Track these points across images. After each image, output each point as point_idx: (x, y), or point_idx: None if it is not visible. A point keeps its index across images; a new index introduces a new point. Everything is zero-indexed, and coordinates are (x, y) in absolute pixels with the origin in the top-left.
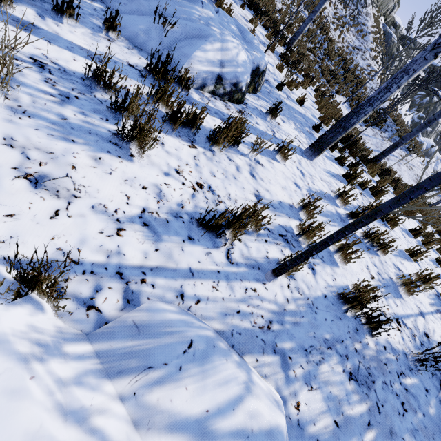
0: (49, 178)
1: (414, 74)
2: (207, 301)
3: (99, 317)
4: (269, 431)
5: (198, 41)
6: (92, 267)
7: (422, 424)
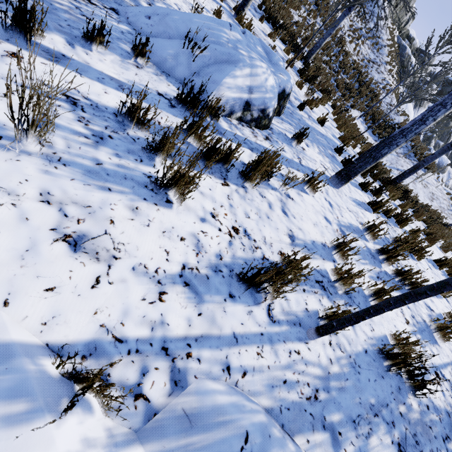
0: (88, 237)
1: (451, 108)
2: (253, 372)
3: (147, 407)
4: None
5: (227, 67)
6: (137, 344)
7: None
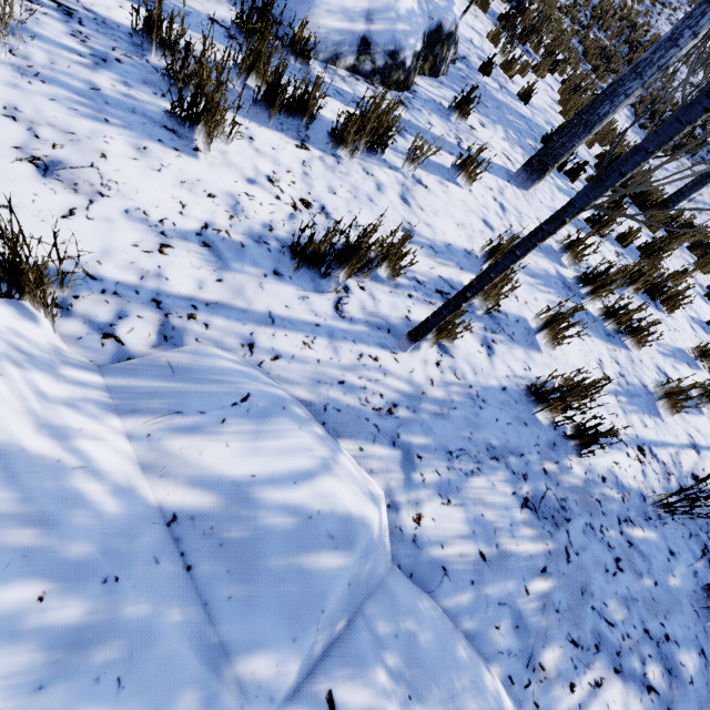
0: (65, 166)
1: None
2: (291, 360)
3: (120, 349)
4: (347, 518)
5: None
6: (117, 287)
7: (649, 594)
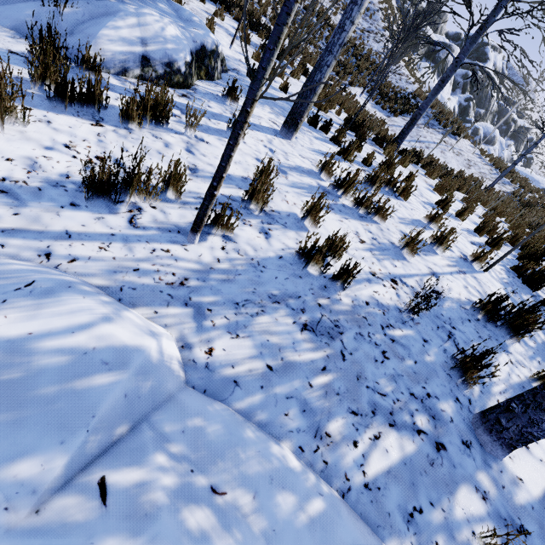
0: None
1: (364, 3)
2: (87, 260)
3: None
4: (122, 349)
5: (105, 19)
6: None
7: (411, 370)
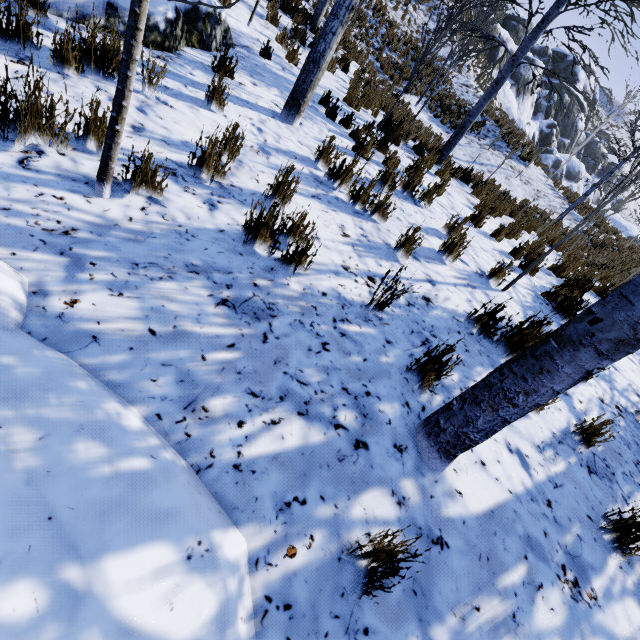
0: None
1: None
2: None
3: None
4: None
5: None
6: None
7: (355, 366)
